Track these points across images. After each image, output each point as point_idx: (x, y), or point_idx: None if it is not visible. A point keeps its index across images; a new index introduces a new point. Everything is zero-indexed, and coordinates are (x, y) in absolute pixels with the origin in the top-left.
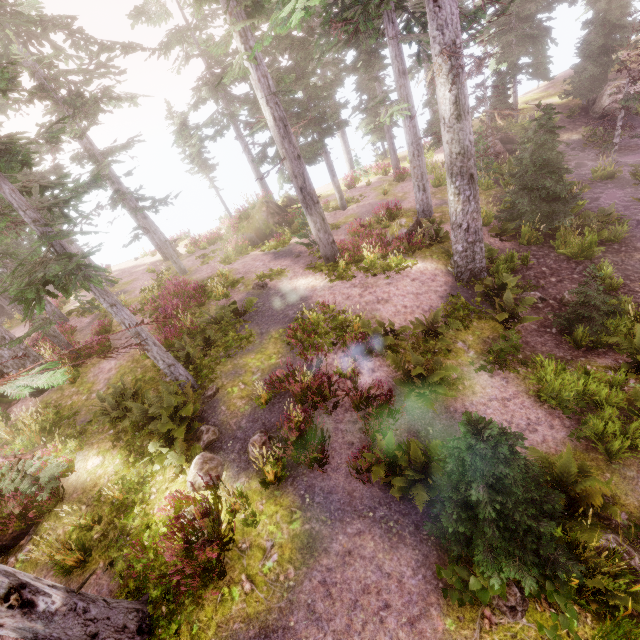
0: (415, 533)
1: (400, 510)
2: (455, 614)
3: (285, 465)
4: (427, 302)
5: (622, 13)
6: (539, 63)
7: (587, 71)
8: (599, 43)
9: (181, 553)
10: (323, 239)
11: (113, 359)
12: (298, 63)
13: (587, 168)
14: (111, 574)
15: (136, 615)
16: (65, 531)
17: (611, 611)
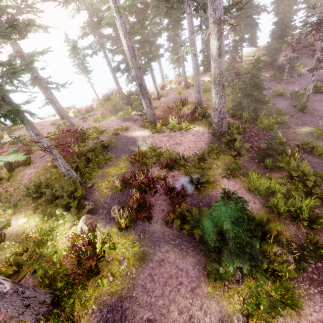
0: (194, 250)
1: (187, 240)
2: (212, 285)
3: (130, 220)
4: (199, 145)
5: (289, 20)
6: (253, 38)
7: (273, 45)
8: (279, 33)
9: (75, 263)
10: (149, 112)
11: (32, 168)
12: (139, 21)
13: (271, 90)
14: (34, 277)
15: (50, 295)
16: (6, 257)
17: (279, 279)
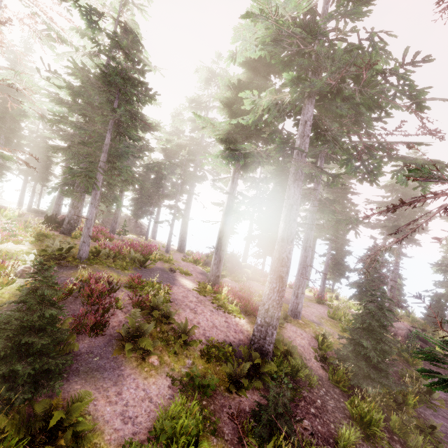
0: None
1: None
2: None
3: None
4: (213, 333)
5: None
6: None
7: None
8: None
9: None
10: (214, 270)
11: (92, 243)
12: None
13: None
14: None
15: None
16: None
17: None
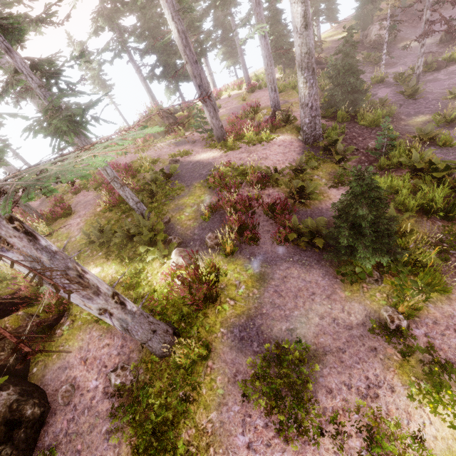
0: (318, 263)
1: (306, 255)
2: (349, 289)
3: (233, 245)
4: (291, 157)
5: None
6: (333, 8)
7: (361, 15)
8: None
9: (187, 292)
10: (215, 124)
11: (77, 218)
12: None
13: (367, 77)
14: None
15: (170, 327)
16: None
17: (422, 269)
